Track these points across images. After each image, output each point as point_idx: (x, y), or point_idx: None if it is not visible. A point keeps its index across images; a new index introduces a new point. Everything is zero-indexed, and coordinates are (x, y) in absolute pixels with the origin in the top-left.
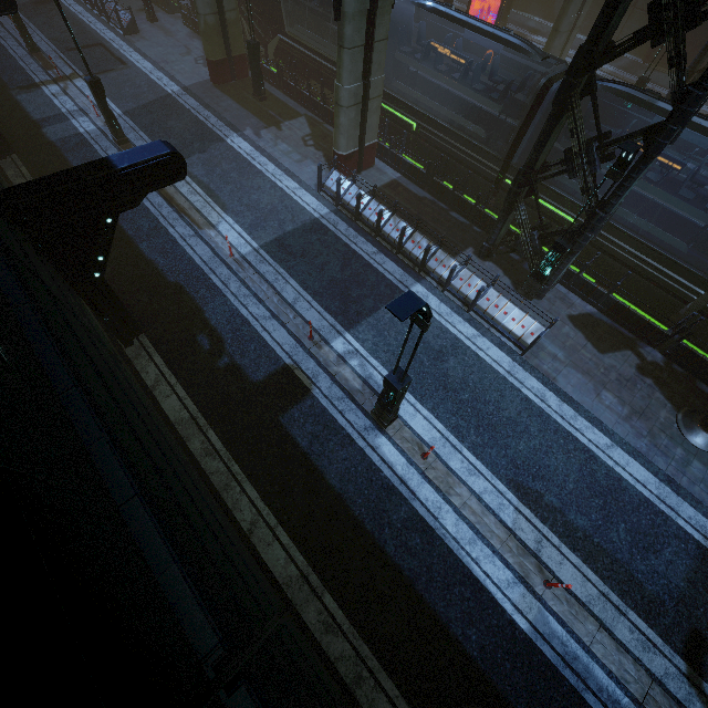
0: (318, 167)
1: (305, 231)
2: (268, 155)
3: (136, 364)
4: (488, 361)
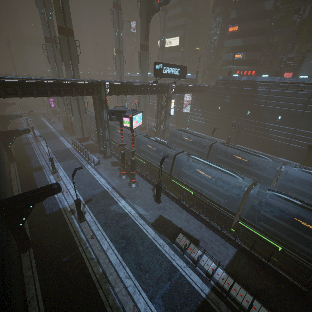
0: (71, 139)
1: (64, 150)
2: (66, 140)
3: (10, 165)
4: (86, 167)
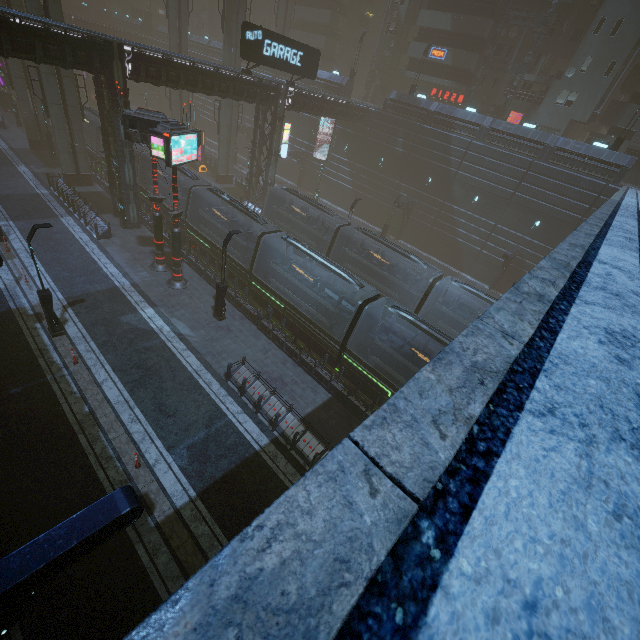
0: (46, 174)
1: (27, 195)
2: (35, 174)
3: None
4: (78, 238)
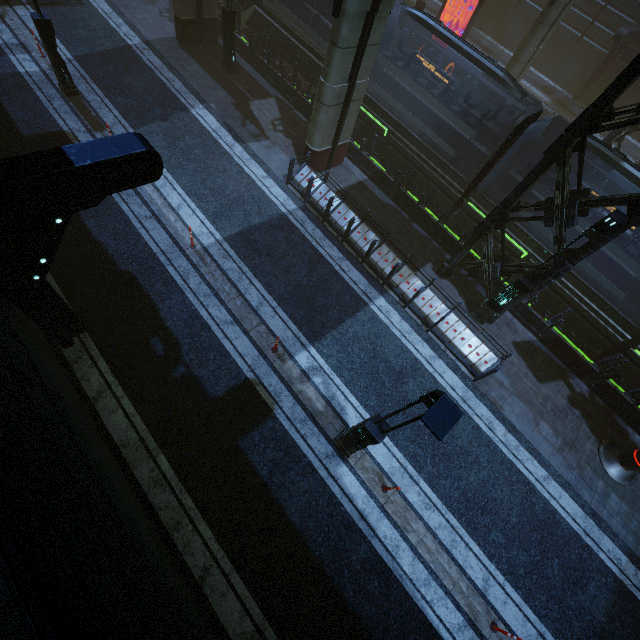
0: (290, 161)
1: (272, 227)
2: (235, 135)
3: (76, 369)
4: (444, 385)
